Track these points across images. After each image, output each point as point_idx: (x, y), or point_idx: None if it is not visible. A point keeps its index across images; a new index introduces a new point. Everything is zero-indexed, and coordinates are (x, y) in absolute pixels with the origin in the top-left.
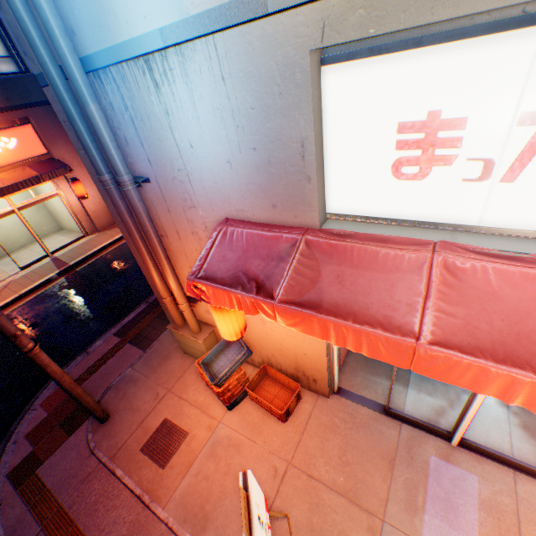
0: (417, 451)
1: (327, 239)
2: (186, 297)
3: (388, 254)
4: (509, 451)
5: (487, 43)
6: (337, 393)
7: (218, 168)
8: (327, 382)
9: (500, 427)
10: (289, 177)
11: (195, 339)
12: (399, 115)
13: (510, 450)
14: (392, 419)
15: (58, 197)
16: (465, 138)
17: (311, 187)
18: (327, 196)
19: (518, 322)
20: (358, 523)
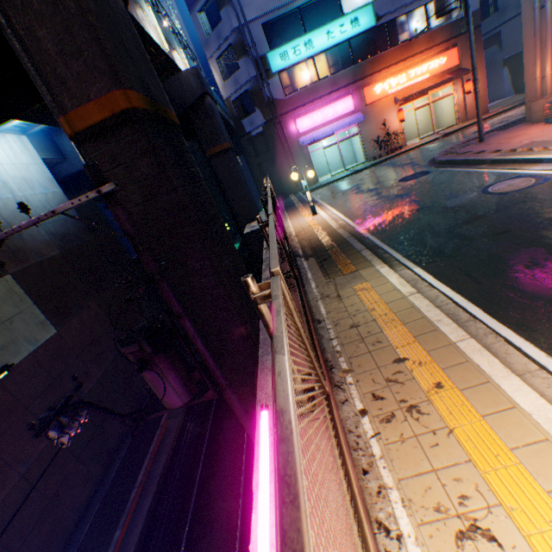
0: None
1: None
2: (550, 69)
3: None
4: None
5: None
6: None
7: None
8: None
9: None
10: None
11: (545, 97)
12: None
13: None
14: None
15: (448, 99)
16: None
17: None
18: None
19: None
20: None
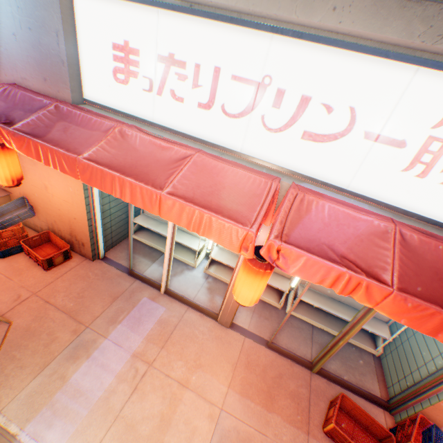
0: (137, 294)
1: (70, 107)
2: None
3: (98, 121)
4: (193, 298)
5: (141, 9)
6: (102, 259)
7: (8, 38)
8: (92, 245)
9: (196, 287)
10: (53, 58)
11: None
12: (113, 38)
13: (194, 298)
14: (132, 277)
15: None
16: (141, 63)
17: (66, 69)
18: (84, 85)
19: (138, 161)
20: (68, 328)
